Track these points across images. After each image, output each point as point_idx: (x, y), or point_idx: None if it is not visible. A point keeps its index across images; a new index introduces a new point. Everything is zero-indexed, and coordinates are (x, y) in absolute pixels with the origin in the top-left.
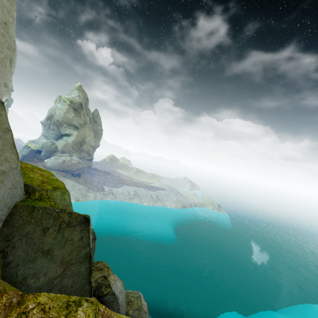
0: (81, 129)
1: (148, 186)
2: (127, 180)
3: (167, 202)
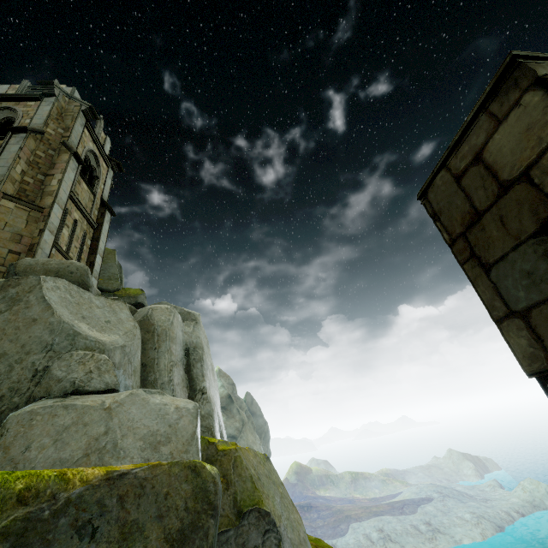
0: (241, 438)
1: (395, 505)
2: (349, 508)
3: (458, 531)
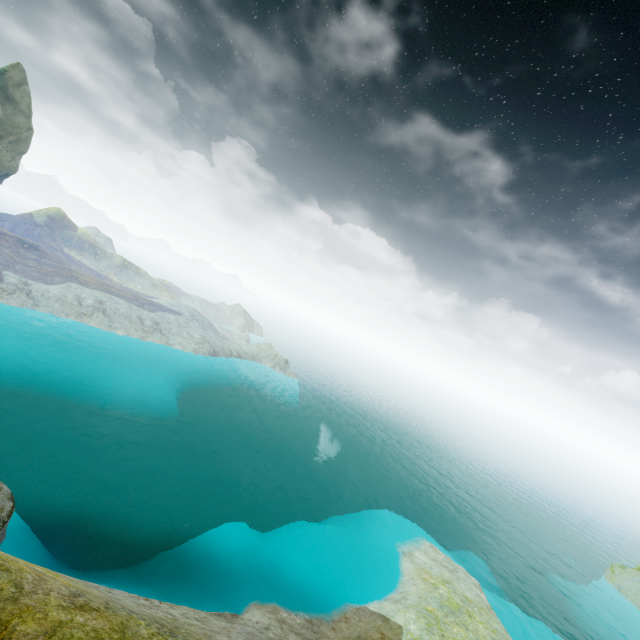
0: None
1: (140, 299)
2: (85, 275)
3: (178, 340)
